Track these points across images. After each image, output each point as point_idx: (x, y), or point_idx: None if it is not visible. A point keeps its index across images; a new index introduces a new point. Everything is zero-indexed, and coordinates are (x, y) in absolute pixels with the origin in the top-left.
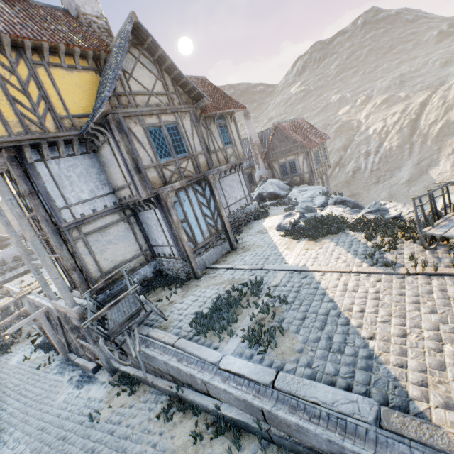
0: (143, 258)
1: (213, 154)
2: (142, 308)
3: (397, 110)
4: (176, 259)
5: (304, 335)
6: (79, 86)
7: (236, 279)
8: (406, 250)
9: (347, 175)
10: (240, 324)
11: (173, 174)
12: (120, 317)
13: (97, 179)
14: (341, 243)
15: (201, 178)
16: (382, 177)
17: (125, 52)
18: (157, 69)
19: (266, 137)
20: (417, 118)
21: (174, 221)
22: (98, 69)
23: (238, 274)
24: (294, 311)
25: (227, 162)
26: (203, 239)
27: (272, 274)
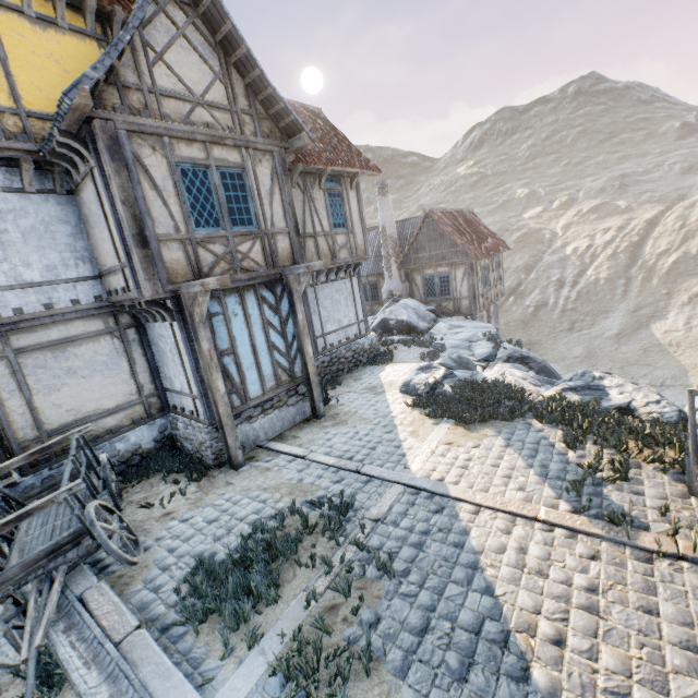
0: (141, 410)
1: (310, 239)
2: (88, 531)
3: (612, 225)
4: (201, 422)
5: (418, 688)
6: (57, 60)
7: (305, 484)
8: (649, 486)
9: (526, 311)
10: (282, 612)
11: (219, 260)
12: (40, 540)
13: (67, 247)
14: (517, 443)
15: (275, 277)
16: (579, 323)
17: (148, 3)
18: (219, 59)
19: (409, 231)
20: (640, 242)
21: (203, 352)
22: (107, 39)
23: (312, 473)
24: (404, 600)
25: (333, 258)
26: (261, 391)
27: (375, 487)
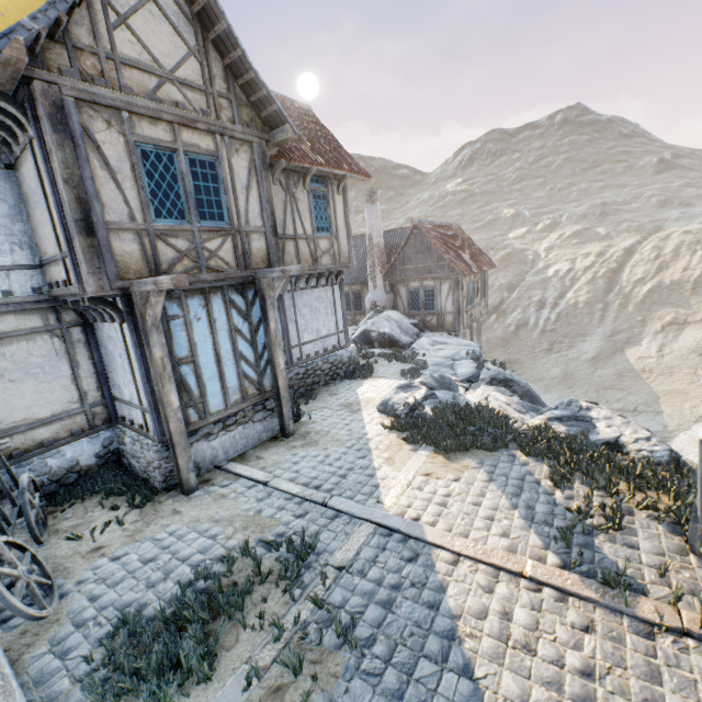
0: (83, 421)
1: (291, 241)
2: None
3: (592, 251)
4: (150, 439)
5: None
6: (0, 11)
7: (264, 517)
8: (644, 538)
9: (508, 329)
10: (215, 694)
11: (181, 257)
12: None
13: (1, 229)
14: (500, 478)
15: (247, 280)
16: (558, 344)
17: None
18: (195, 33)
19: (396, 241)
20: (618, 269)
21: (155, 360)
22: None
23: (273, 503)
24: (366, 681)
25: (314, 263)
26: (224, 405)
27: (342, 525)
